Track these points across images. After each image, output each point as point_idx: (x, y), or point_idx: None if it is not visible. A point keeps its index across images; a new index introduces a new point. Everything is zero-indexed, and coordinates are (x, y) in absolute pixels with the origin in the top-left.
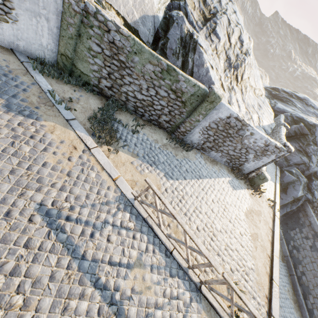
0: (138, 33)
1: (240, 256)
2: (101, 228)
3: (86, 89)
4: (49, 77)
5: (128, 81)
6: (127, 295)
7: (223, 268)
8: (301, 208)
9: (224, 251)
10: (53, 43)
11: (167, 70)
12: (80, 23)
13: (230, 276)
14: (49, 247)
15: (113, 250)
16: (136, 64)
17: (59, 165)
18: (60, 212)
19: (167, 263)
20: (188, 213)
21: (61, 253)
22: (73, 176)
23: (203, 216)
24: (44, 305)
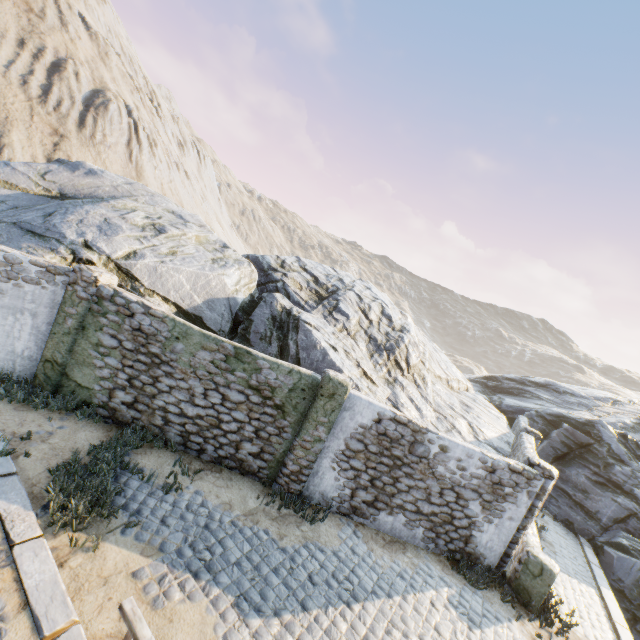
0: (202, 320)
1: None
2: None
3: (80, 413)
4: (4, 401)
5: (168, 385)
6: None
7: None
8: None
9: None
10: (37, 347)
11: (236, 355)
12: (88, 311)
13: None
14: None
15: None
16: (181, 354)
17: None
18: None
19: None
20: None
21: None
22: None
23: None
24: None
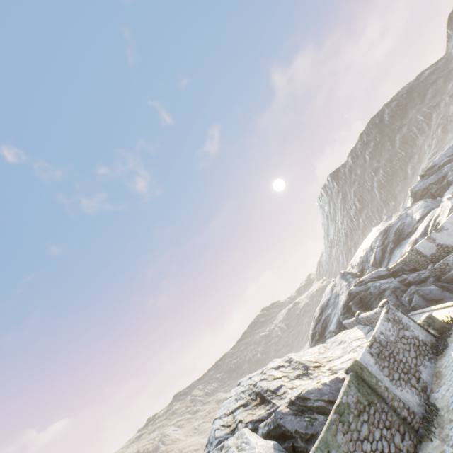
0: None
1: None
2: None
3: None
4: None
5: None
6: None
7: None
8: None
9: None
10: None
11: (339, 414)
12: None
13: None
14: None
15: None
16: None
17: None
18: None
19: None
20: None
21: None
22: None
23: None
24: None
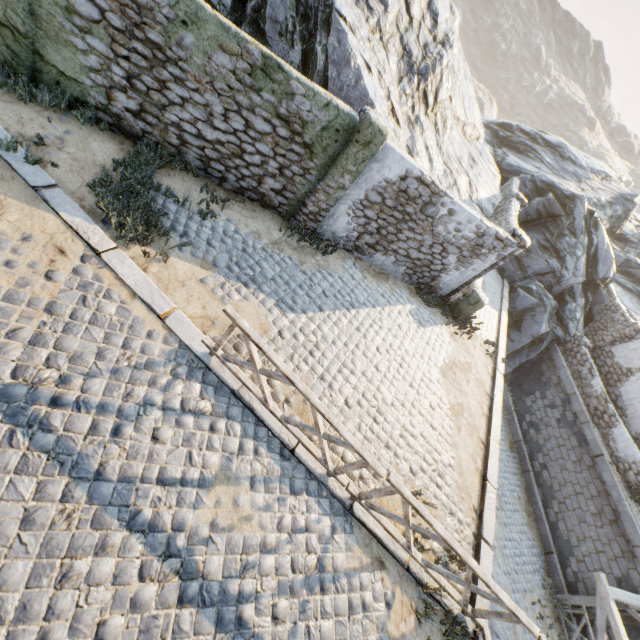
0: None
1: (429, 445)
2: (137, 417)
3: (80, 116)
4: None
5: (179, 95)
6: (203, 537)
7: (396, 469)
8: (545, 356)
9: (399, 440)
10: None
11: (264, 67)
12: None
13: (409, 481)
14: (14, 462)
15: (166, 456)
16: (191, 52)
17: (23, 290)
18: (35, 391)
19: (284, 470)
20: (327, 376)
21: (45, 472)
22: (61, 312)
23: (359, 379)
24: (14, 575)
